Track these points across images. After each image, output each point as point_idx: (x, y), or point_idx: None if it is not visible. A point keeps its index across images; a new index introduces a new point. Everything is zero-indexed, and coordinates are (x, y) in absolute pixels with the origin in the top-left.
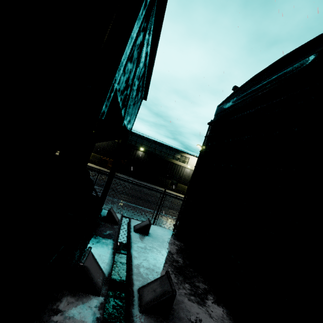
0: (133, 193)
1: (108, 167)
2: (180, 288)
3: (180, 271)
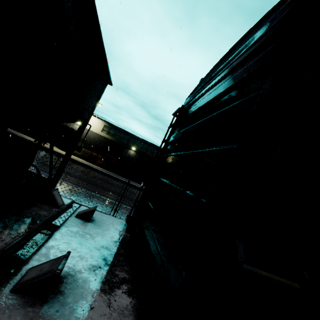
0: (117, 190)
1: (97, 163)
2: (90, 274)
3: (104, 258)
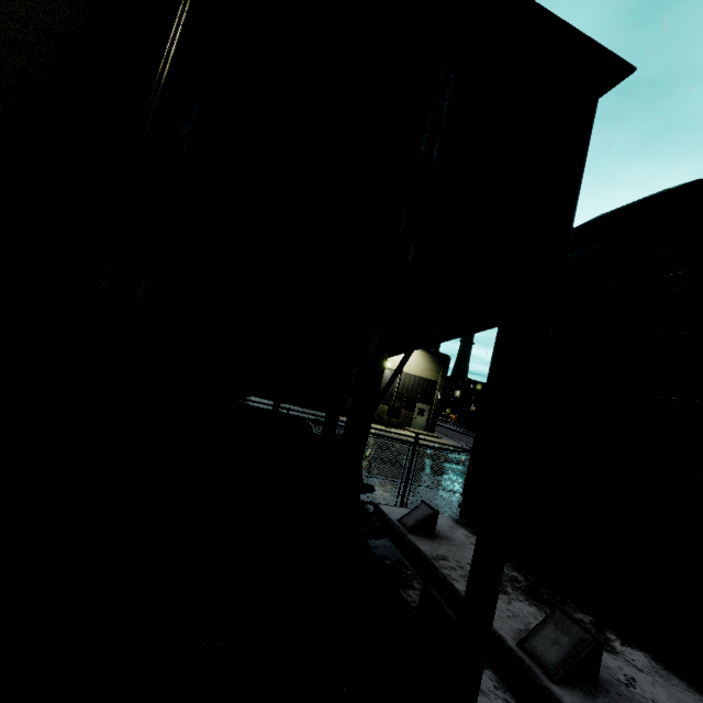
0: None
1: None
2: None
3: (536, 598)
